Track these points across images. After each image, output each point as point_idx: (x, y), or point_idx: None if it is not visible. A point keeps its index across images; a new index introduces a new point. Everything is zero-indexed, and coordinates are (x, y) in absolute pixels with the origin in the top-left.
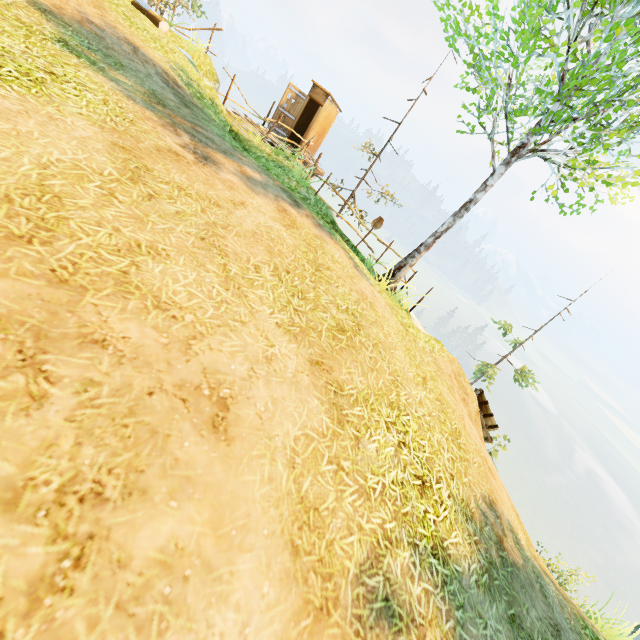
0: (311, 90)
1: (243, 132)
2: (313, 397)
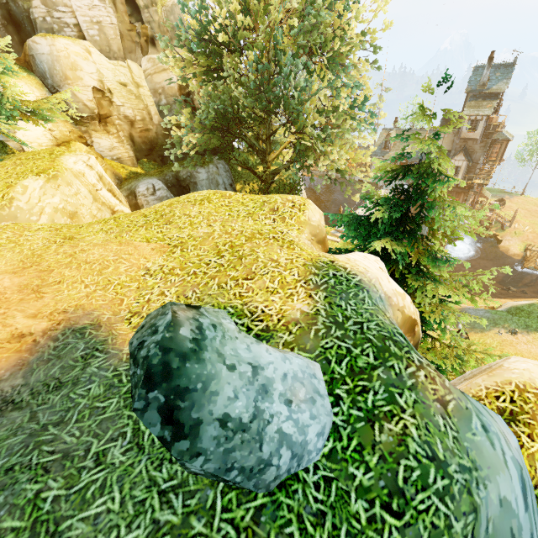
0: None
1: None
2: None
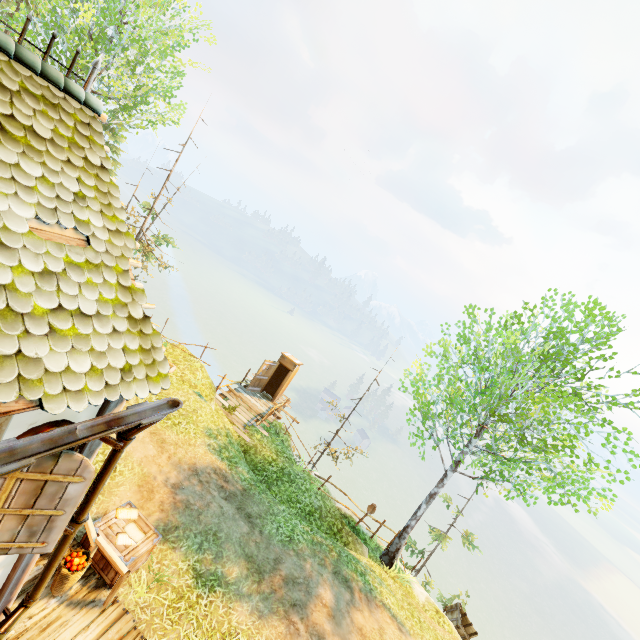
0: (280, 358)
1: (247, 438)
2: None
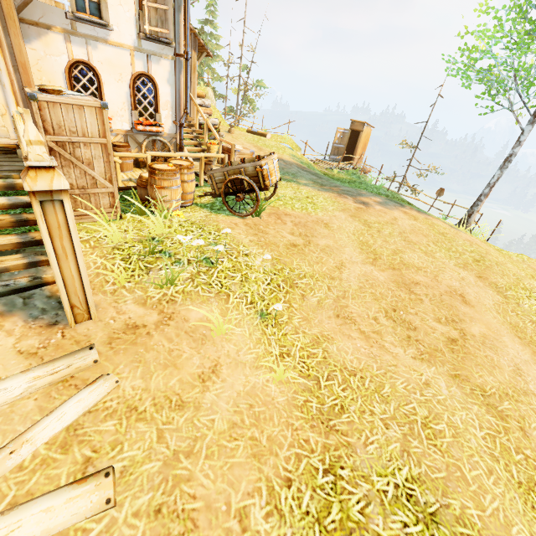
0: (351, 125)
1: (327, 171)
2: (488, 290)
